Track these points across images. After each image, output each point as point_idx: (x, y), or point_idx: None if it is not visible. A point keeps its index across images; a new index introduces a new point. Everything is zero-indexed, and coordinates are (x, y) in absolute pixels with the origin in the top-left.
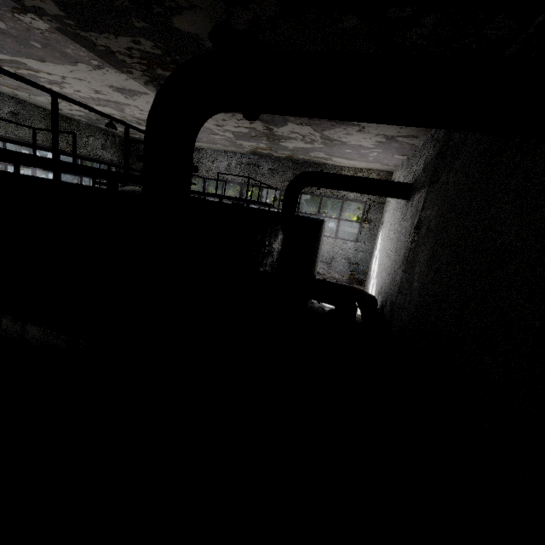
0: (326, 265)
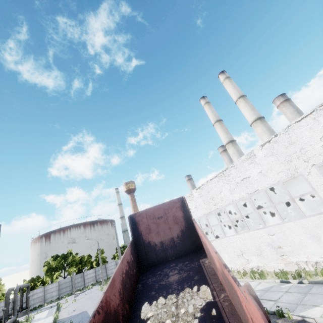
0: None
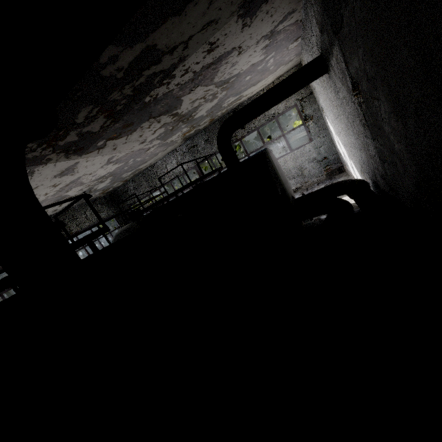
0: (299, 177)
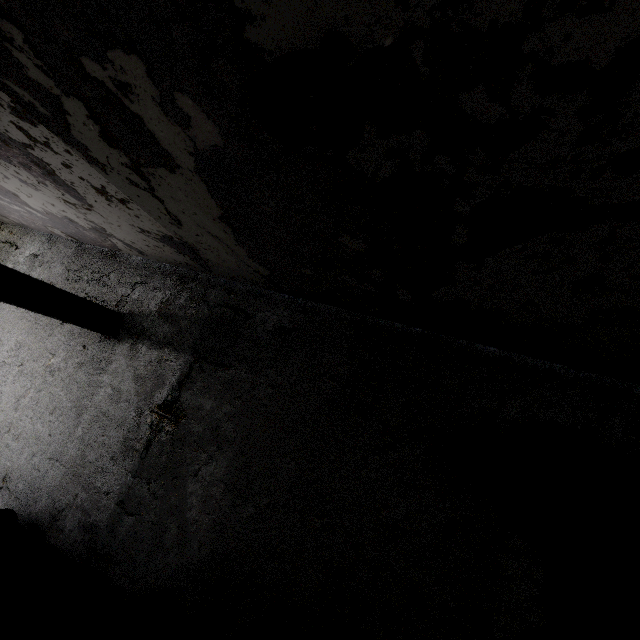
0: None
